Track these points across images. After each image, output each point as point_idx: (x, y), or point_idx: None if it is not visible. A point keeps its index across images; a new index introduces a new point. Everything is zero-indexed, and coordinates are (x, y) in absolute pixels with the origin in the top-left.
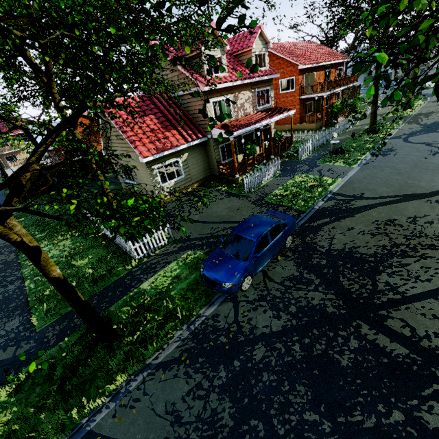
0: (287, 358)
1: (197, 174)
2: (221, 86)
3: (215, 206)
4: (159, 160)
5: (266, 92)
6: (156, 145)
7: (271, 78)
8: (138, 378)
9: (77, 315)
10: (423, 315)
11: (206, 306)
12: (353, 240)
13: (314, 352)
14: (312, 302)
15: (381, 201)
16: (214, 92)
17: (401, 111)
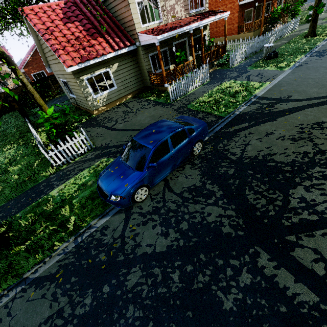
0: (161, 289)
1: (130, 85)
2: None
3: (140, 114)
4: (87, 70)
5: None
6: (80, 54)
7: None
8: (11, 293)
9: None
10: None
11: (99, 216)
12: (270, 146)
13: (194, 285)
14: (207, 219)
15: (310, 102)
16: None
17: None
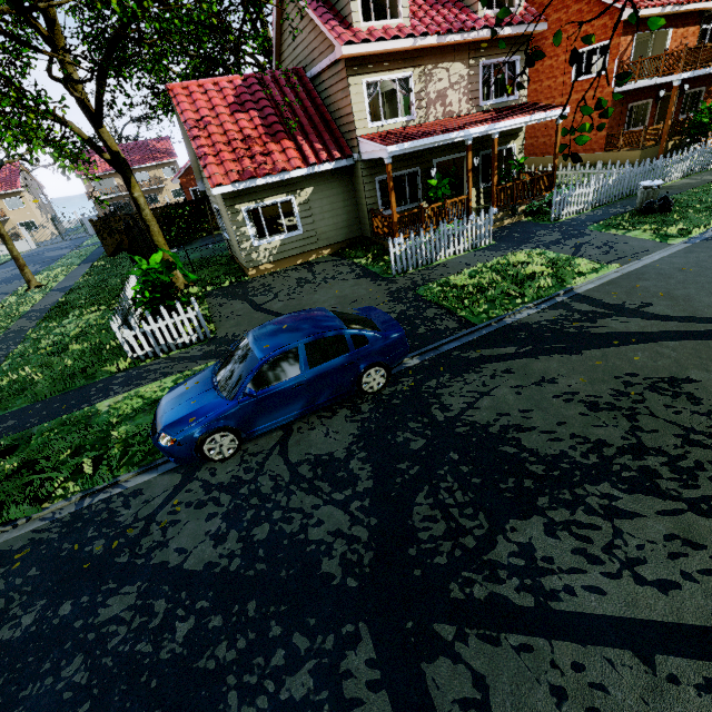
0: (144, 645)
1: (331, 232)
2: (384, 45)
3: (323, 290)
4: (251, 195)
5: (510, 69)
6: (242, 166)
7: (526, 35)
8: None
9: None
10: (558, 695)
11: (140, 469)
12: (530, 409)
13: (200, 661)
14: (309, 532)
15: (685, 328)
16: (372, 63)
17: None
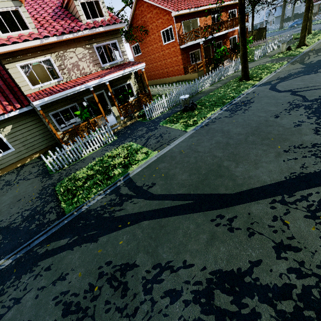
0: None
1: (36, 144)
2: (20, 45)
3: (10, 191)
4: None
5: (114, 47)
6: None
7: (116, 29)
8: None
9: None
10: None
11: None
12: (29, 320)
13: None
14: None
15: (158, 206)
16: (19, 55)
17: (294, 49)
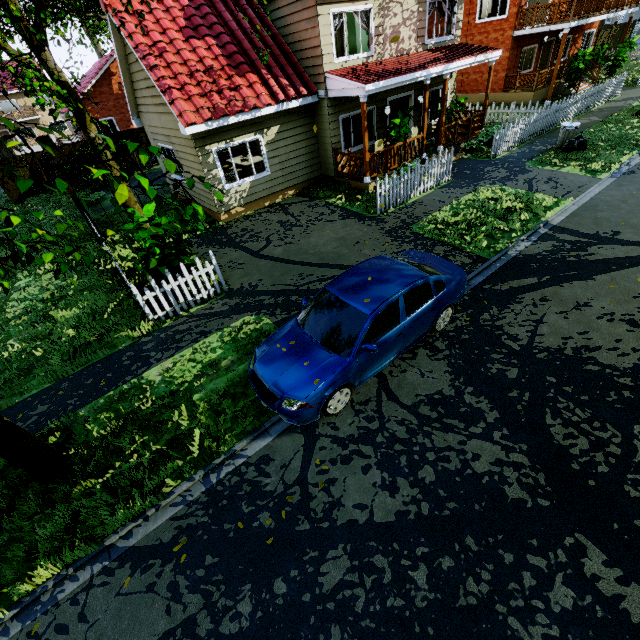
0: (394, 600)
1: (295, 172)
2: None
3: (315, 233)
4: (220, 134)
5: (448, 8)
6: (212, 102)
7: None
8: (82, 575)
9: (23, 415)
10: None
11: (251, 435)
12: (586, 331)
13: (460, 600)
14: (473, 466)
15: None
16: None
17: None
